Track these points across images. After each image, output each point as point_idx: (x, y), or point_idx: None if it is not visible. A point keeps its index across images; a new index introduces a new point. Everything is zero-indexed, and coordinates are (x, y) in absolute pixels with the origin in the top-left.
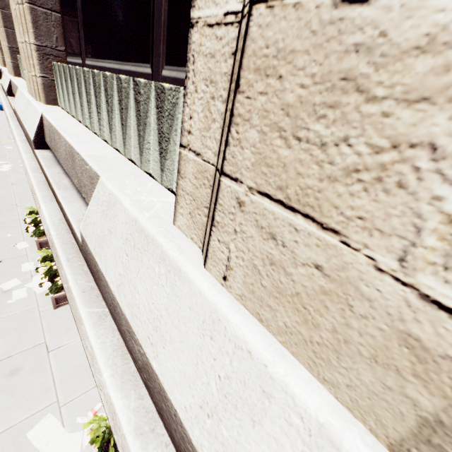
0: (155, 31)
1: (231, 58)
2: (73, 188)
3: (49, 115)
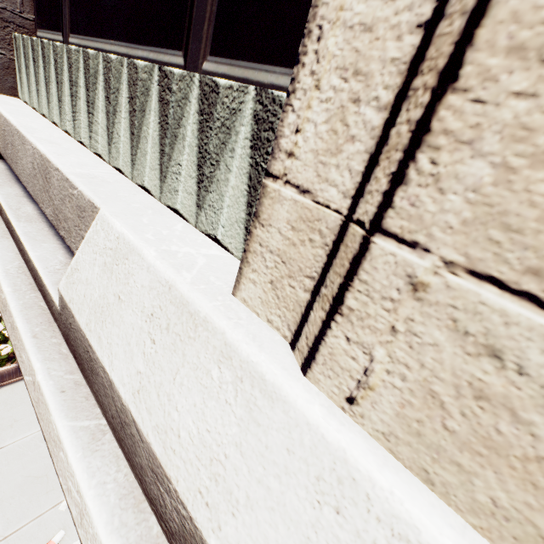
0: (195, 4)
1: (413, 33)
2: (42, 221)
3: (4, 108)
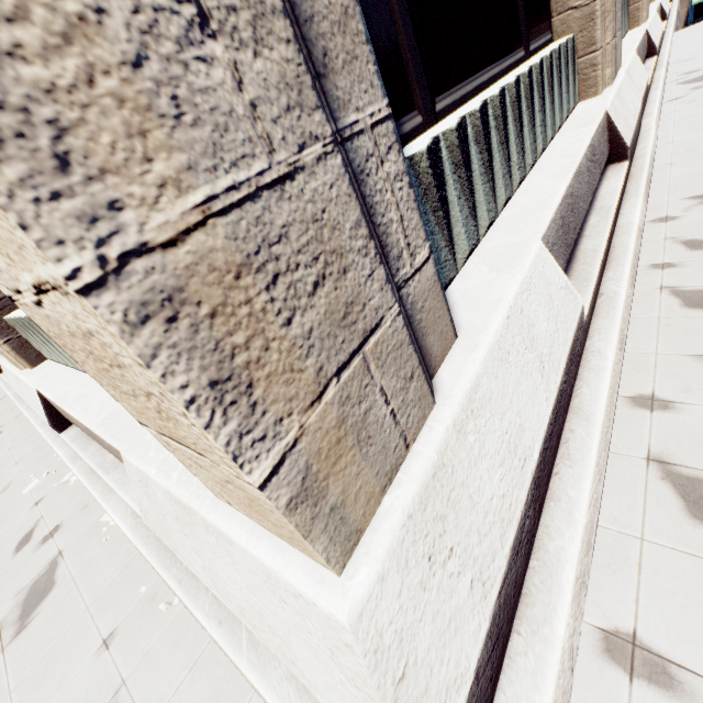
0: None
1: None
2: None
3: None
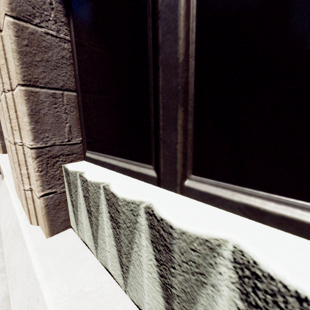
0: None
1: None
2: None
3: (0, 159)
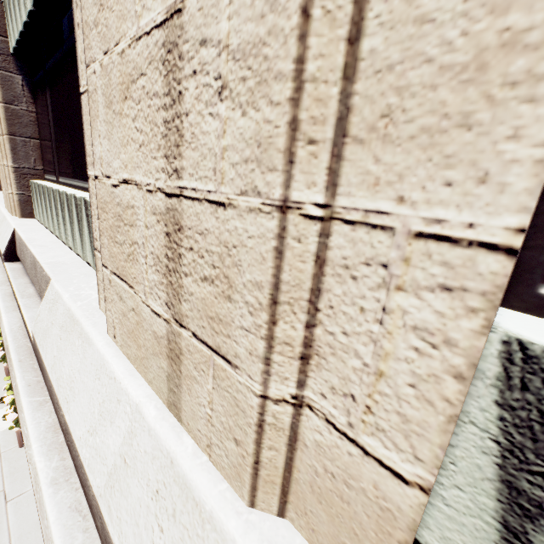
0: None
1: None
2: (38, 296)
3: (21, 229)
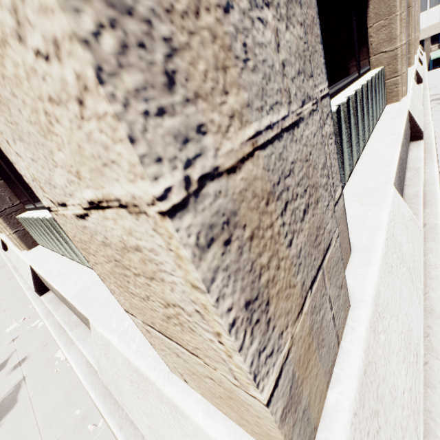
0: None
1: None
2: None
3: (2, 236)
